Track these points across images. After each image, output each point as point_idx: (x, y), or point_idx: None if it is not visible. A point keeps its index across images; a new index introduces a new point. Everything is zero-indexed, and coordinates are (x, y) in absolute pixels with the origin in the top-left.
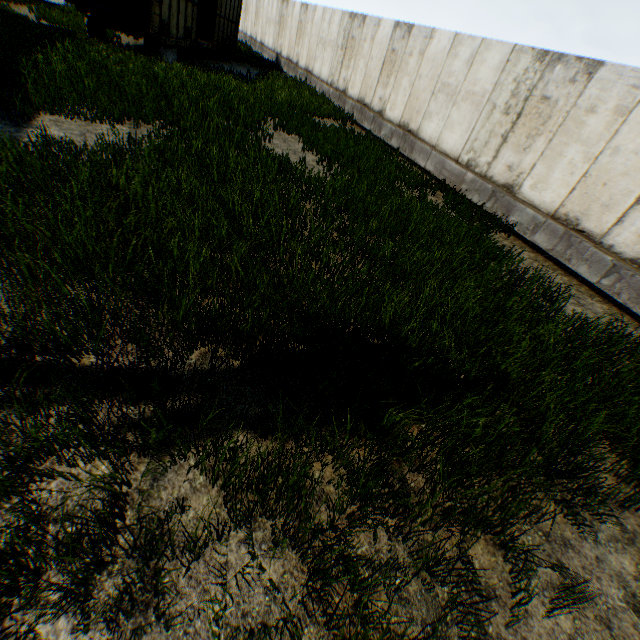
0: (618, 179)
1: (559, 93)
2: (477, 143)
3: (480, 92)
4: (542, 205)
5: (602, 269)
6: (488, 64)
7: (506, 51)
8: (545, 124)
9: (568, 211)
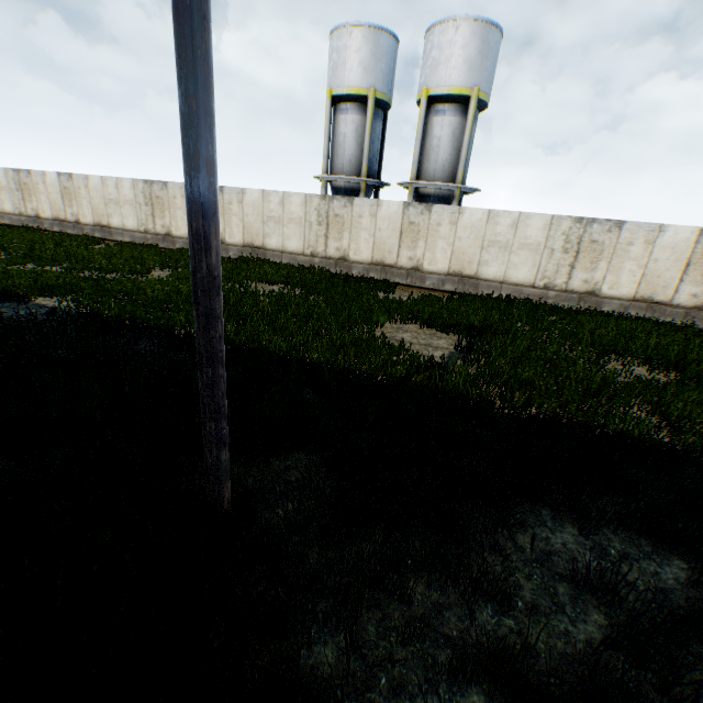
0: (58, 201)
1: (29, 181)
2: (19, 205)
3: (6, 186)
4: (50, 217)
5: (74, 228)
6: (2, 175)
7: (5, 170)
8: (32, 191)
9: (57, 216)
